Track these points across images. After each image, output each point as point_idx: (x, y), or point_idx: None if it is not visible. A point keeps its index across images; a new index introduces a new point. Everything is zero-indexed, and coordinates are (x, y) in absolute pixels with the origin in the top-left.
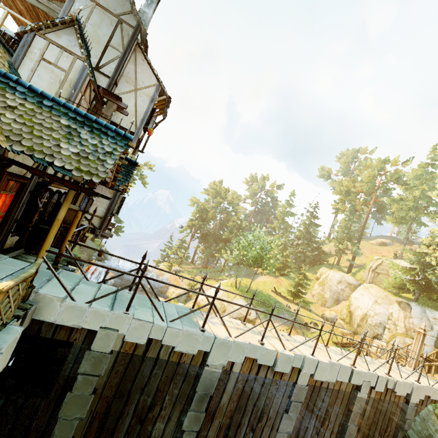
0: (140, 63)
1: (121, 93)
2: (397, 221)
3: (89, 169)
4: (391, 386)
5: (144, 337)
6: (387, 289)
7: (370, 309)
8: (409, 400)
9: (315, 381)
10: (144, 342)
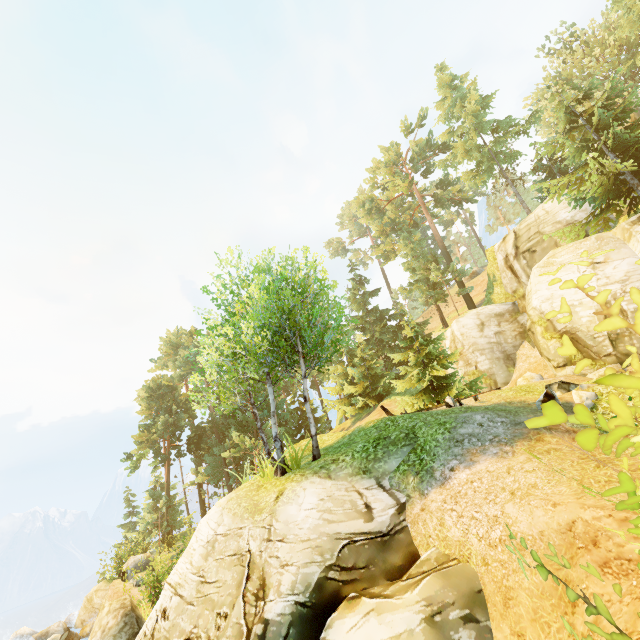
0: None
1: None
2: (476, 182)
3: None
4: None
5: None
6: None
7: (602, 285)
8: None
9: None
10: None
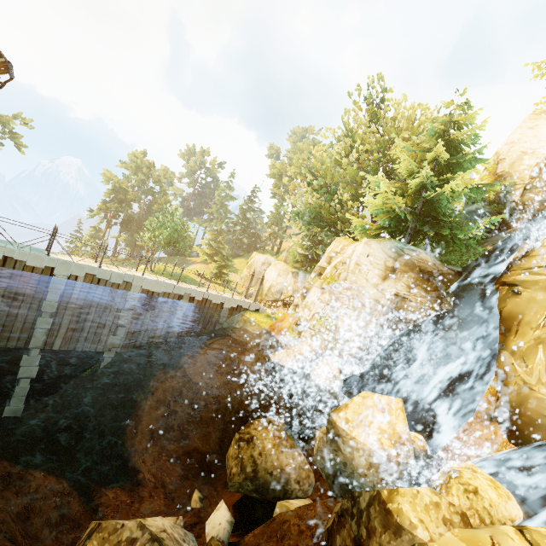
0: None
1: None
2: None
3: None
4: (206, 297)
5: (0, 255)
6: (294, 265)
7: (274, 281)
8: (223, 306)
9: (148, 292)
10: (0, 258)
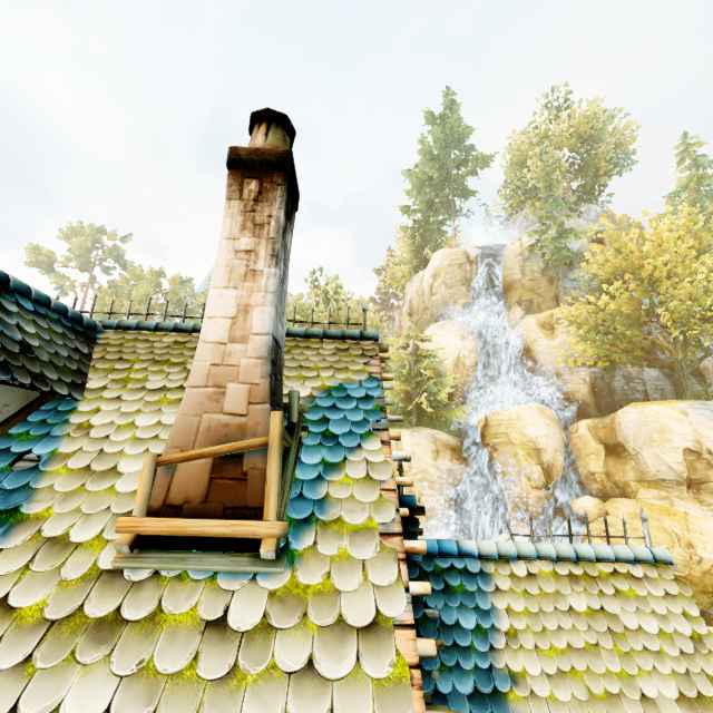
0: None
1: None
2: None
3: None
4: None
5: None
6: None
7: None
8: None
9: None
10: None
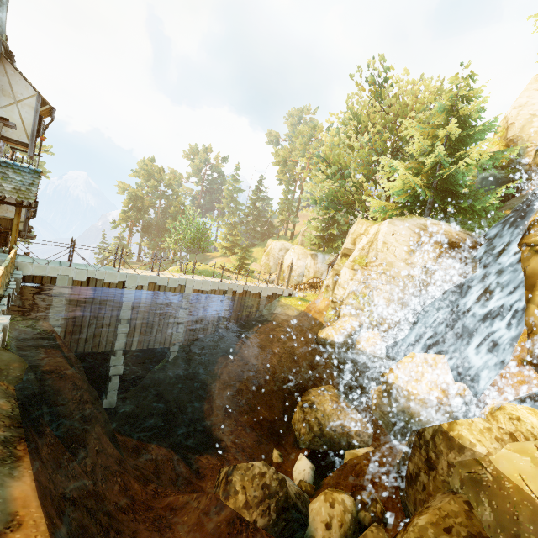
0: (12, 75)
1: (2, 107)
2: None
3: (25, 196)
4: (246, 289)
5: (85, 277)
6: (310, 247)
7: (295, 265)
8: (261, 295)
9: (198, 292)
10: (85, 280)
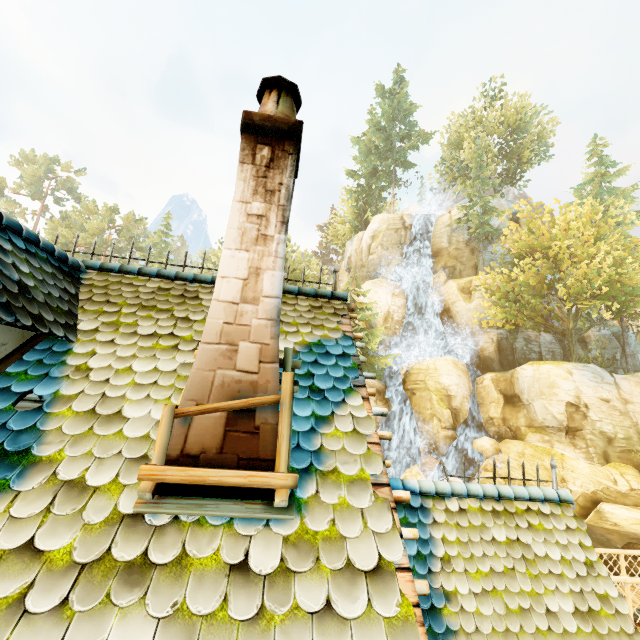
0: None
1: None
2: None
3: None
4: None
5: None
6: None
7: None
8: None
9: None
10: None
